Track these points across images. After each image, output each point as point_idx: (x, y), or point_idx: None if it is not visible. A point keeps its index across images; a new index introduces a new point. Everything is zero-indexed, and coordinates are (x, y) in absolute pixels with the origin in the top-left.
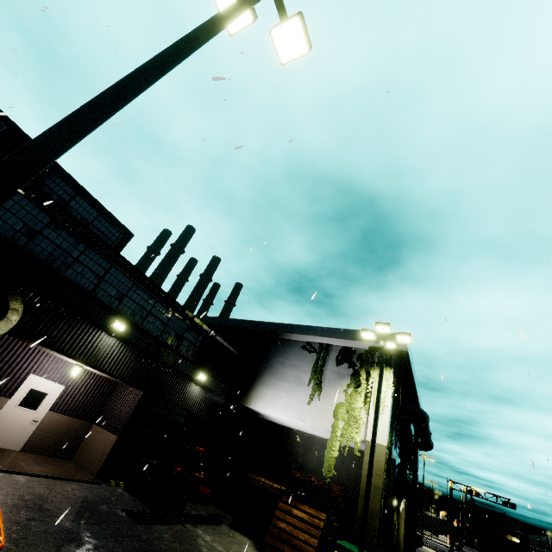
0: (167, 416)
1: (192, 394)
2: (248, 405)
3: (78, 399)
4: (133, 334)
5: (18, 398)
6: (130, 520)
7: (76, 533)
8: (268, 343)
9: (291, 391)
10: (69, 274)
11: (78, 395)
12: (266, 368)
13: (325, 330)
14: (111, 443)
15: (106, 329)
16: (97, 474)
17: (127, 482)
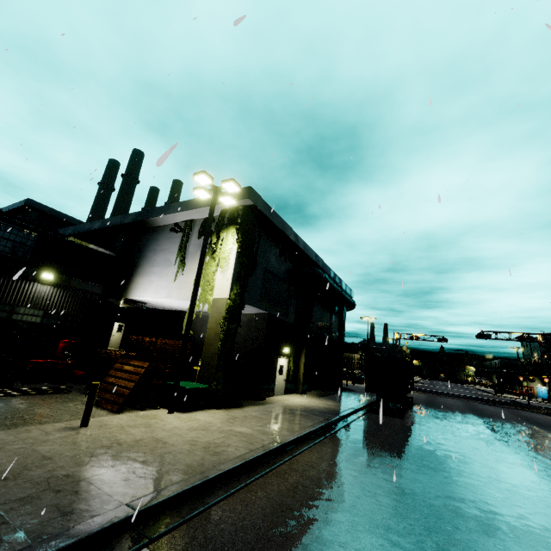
0: (10, 317)
1: (41, 294)
2: (128, 297)
3: None
4: None
5: None
6: None
7: None
8: (143, 235)
9: (161, 274)
10: None
11: None
12: (142, 259)
13: (182, 205)
14: None
15: None
16: None
17: None
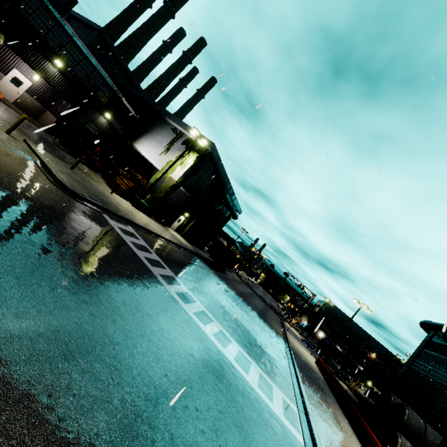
0: (85, 125)
1: (101, 122)
2: (134, 145)
3: (39, 94)
4: (67, 72)
5: (9, 78)
6: (54, 144)
7: (30, 131)
8: (158, 119)
9: (155, 147)
10: (30, 20)
11: (39, 91)
12: (150, 131)
13: (184, 124)
14: (54, 121)
15: (51, 62)
16: (46, 130)
17: (60, 140)
